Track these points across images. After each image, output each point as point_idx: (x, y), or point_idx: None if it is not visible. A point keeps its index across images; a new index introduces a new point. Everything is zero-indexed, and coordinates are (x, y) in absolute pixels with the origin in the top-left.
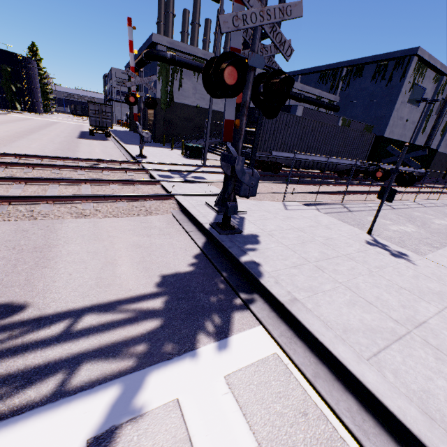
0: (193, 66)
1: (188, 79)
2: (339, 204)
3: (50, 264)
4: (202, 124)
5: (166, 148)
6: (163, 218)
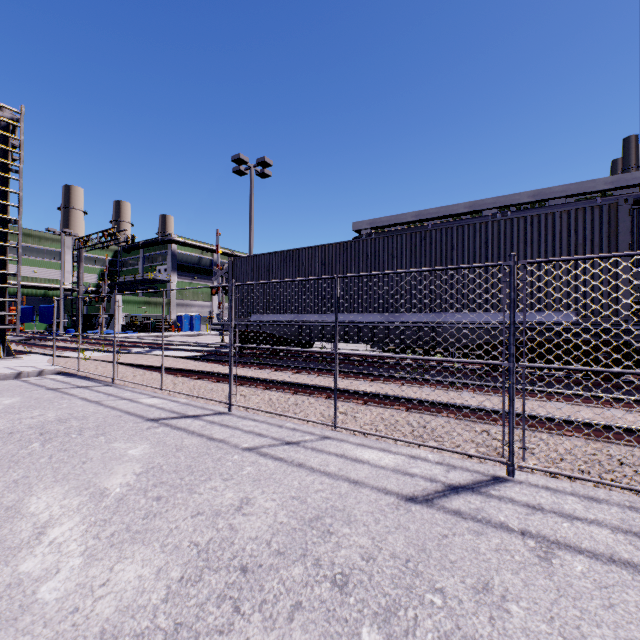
0: None
1: None
2: (101, 384)
3: None
4: None
5: None
6: None
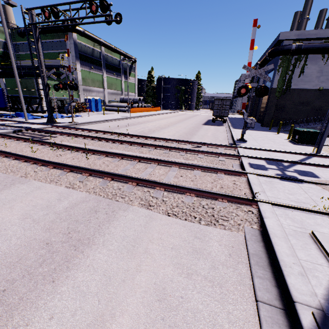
0: (323, 49)
1: (313, 63)
2: None
3: (61, 277)
4: (322, 107)
5: (271, 132)
6: (228, 237)
